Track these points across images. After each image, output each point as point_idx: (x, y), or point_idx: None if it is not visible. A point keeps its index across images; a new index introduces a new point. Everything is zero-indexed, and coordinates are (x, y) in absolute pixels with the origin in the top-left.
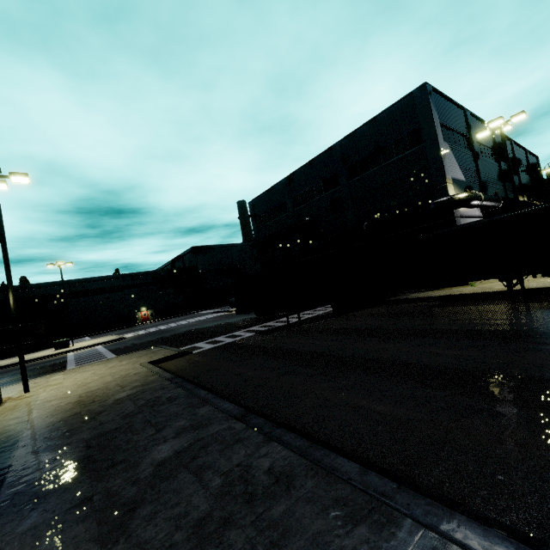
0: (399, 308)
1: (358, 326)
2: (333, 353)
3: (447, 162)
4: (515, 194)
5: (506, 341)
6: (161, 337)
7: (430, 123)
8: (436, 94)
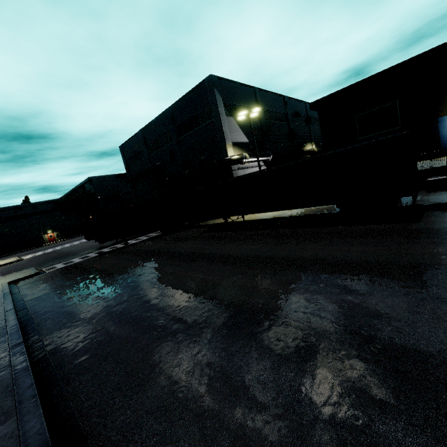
0: (189, 232)
1: (149, 248)
2: (107, 270)
3: (228, 133)
4: (257, 159)
5: (174, 260)
6: (46, 258)
7: (216, 105)
8: (224, 81)
